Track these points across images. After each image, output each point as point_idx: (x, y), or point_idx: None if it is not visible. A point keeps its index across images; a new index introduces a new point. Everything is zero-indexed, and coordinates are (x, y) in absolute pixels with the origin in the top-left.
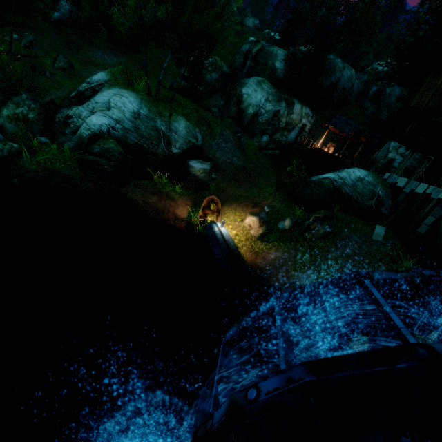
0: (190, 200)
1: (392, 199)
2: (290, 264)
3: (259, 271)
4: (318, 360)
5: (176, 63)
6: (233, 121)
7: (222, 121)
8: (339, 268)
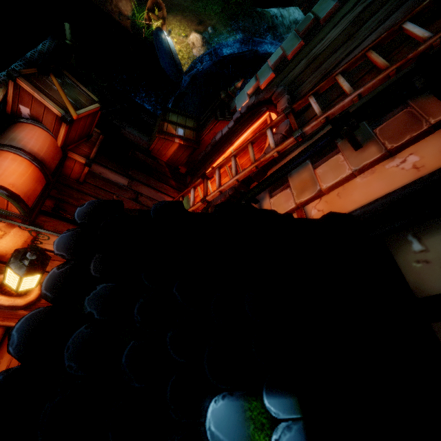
0: None
1: None
2: None
3: None
4: (225, 55)
5: None
6: None
7: None
8: None
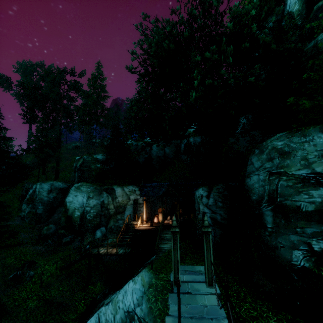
0: None
1: None
2: None
3: None
4: None
5: (20, 200)
6: (66, 230)
7: None
8: None
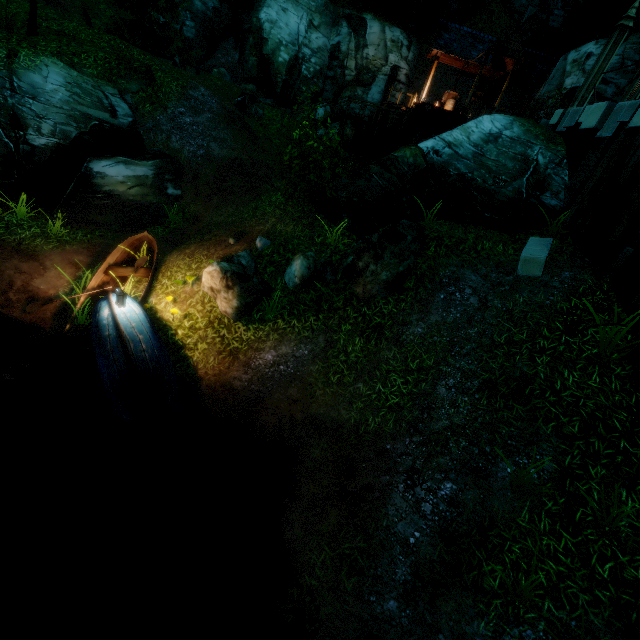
0: (87, 251)
1: (571, 169)
2: (314, 368)
3: (231, 399)
4: None
5: None
6: (257, 87)
7: (199, 74)
8: (432, 366)
